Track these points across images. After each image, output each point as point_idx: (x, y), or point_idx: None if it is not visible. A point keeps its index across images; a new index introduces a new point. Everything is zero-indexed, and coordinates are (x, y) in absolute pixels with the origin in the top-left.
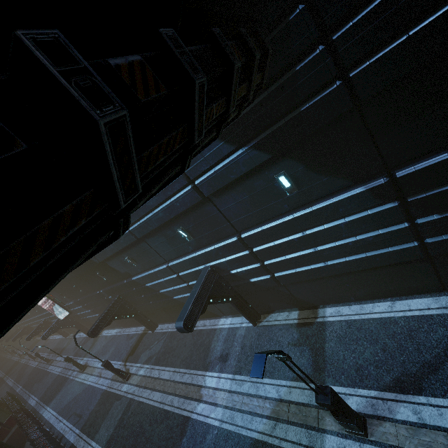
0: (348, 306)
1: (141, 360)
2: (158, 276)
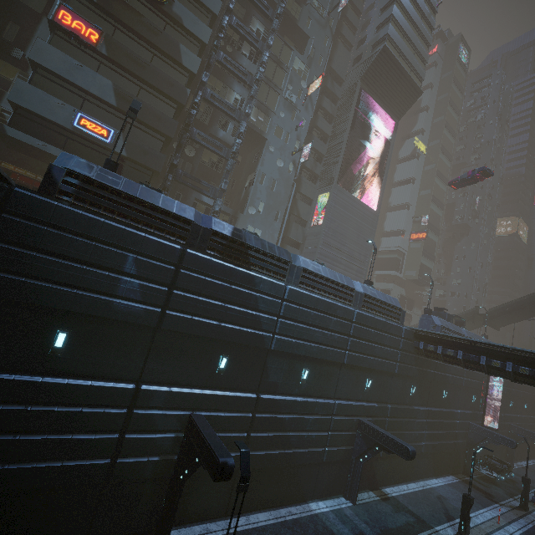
0: (393, 487)
1: None
2: (315, 409)
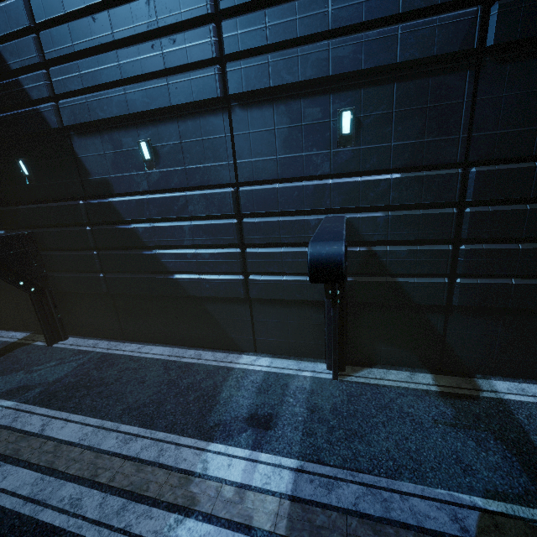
0: None
1: None
2: (188, 209)
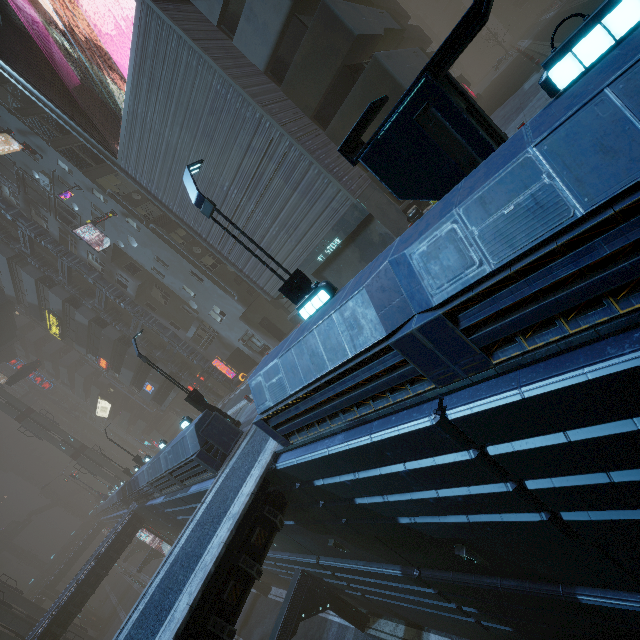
0: (449, 639)
1: (253, 639)
2: None
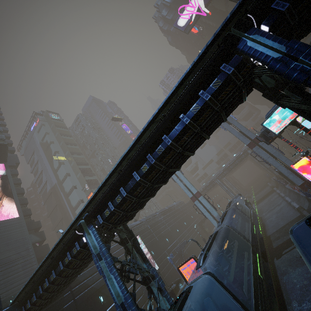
0: None
1: None
2: None
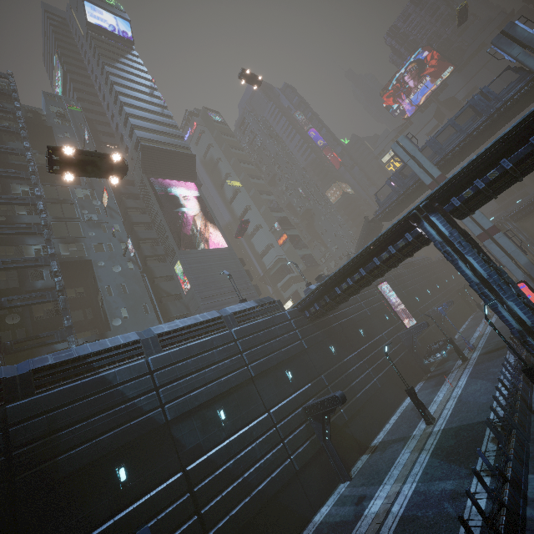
0: (379, 435)
1: None
2: (254, 434)
